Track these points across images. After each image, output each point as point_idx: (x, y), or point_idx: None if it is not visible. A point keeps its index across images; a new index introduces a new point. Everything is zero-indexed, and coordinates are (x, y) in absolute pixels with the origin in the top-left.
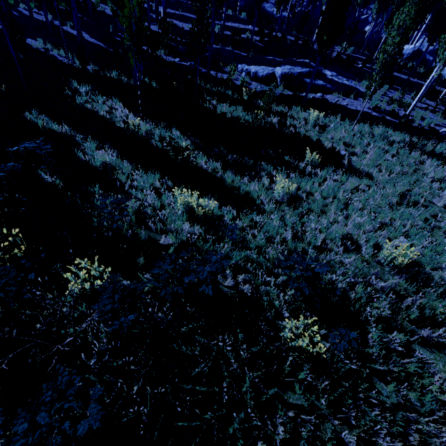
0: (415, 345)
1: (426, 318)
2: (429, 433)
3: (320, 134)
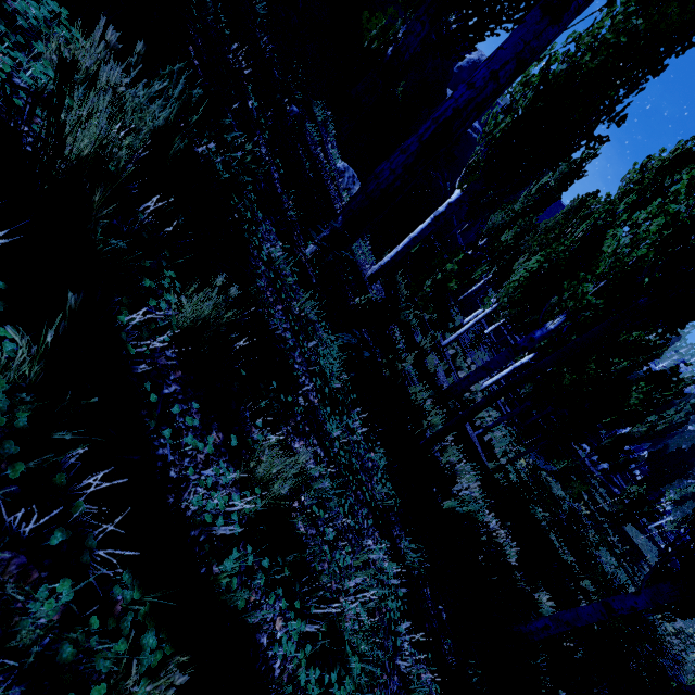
0: None
1: None
2: None
3: (632, 533)
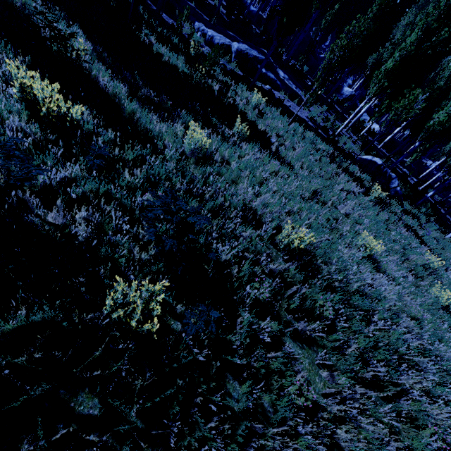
0: (287, 337)
1: (305, 310)
2: (272, 450)
3: (258, 118)
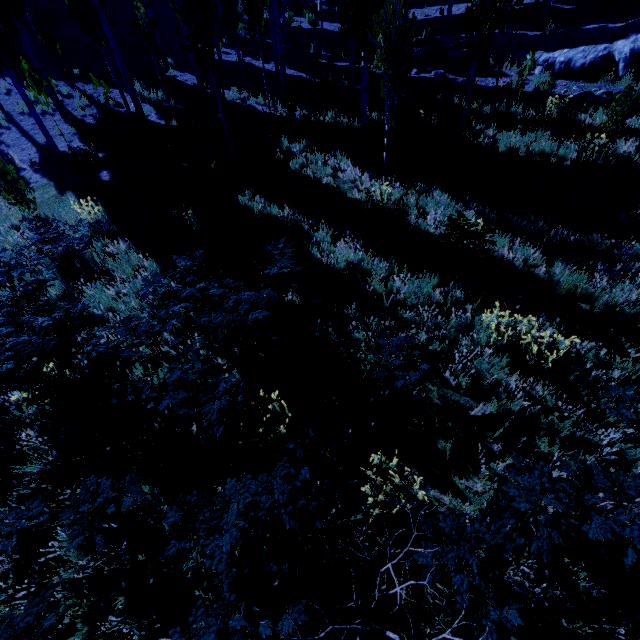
0: None
1: None
2: None
3: None
